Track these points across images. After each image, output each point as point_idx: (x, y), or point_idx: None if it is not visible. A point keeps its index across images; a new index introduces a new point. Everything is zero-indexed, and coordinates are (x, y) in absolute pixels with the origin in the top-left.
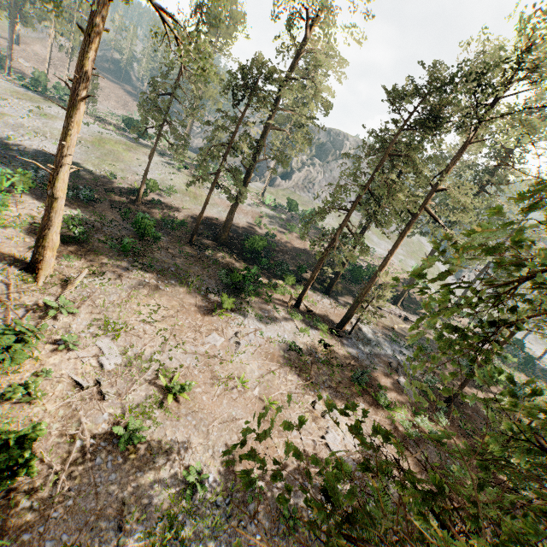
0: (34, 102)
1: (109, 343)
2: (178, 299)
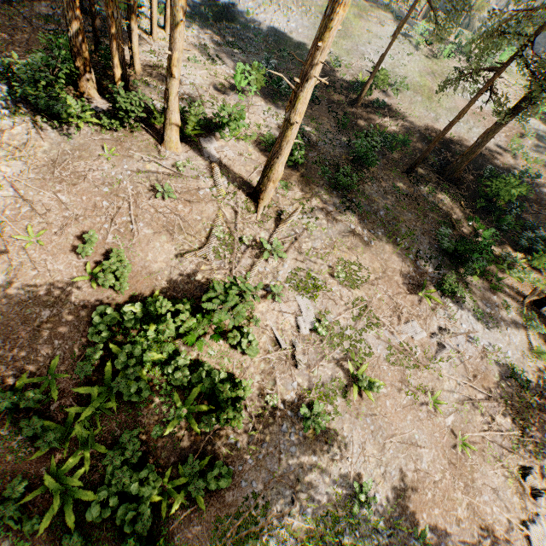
0: None
1: (307, 301)
2: (381, 260)
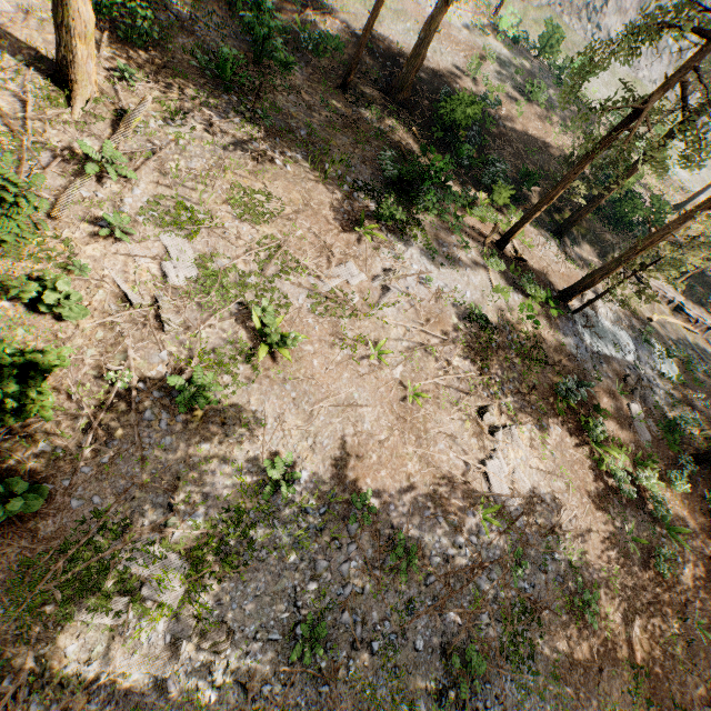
0: None
1: (181, 241)
2: (302, 190)
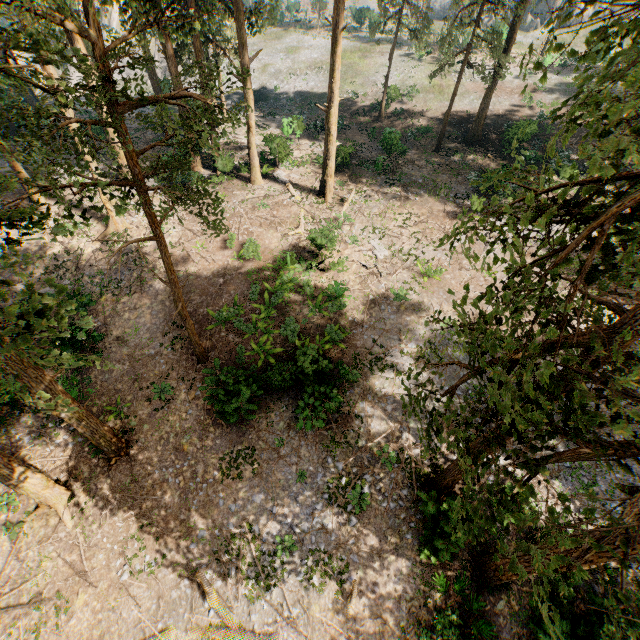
0: (279, 39)
1: (378, 242)
2: (427, 207)
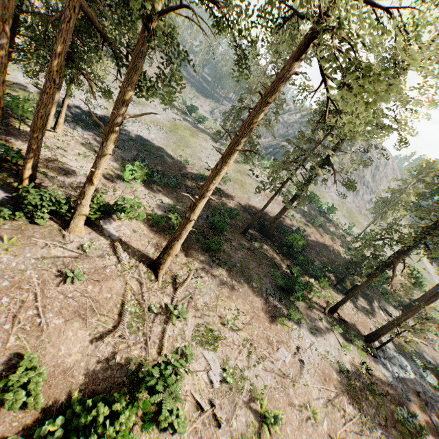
0: None
1: (212, 354)
2: (249, 302)
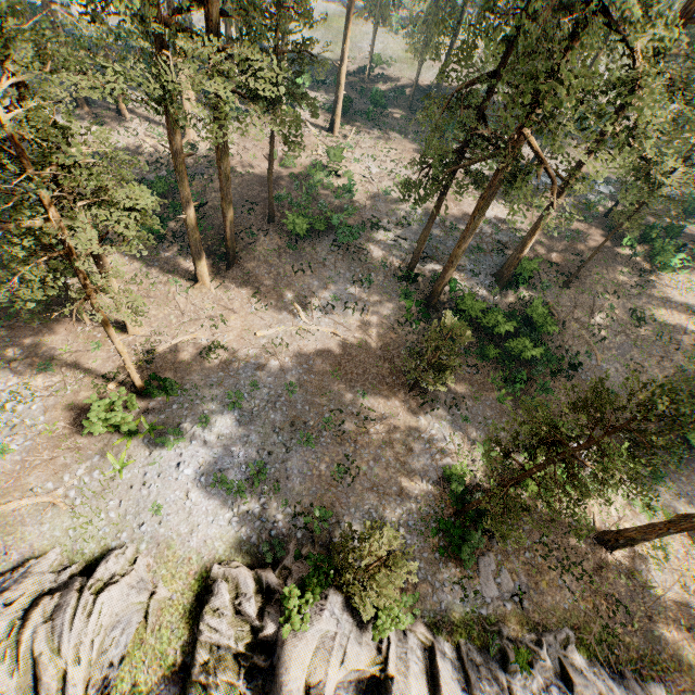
0: None
1: (371, 164)
2: (402, 145)
